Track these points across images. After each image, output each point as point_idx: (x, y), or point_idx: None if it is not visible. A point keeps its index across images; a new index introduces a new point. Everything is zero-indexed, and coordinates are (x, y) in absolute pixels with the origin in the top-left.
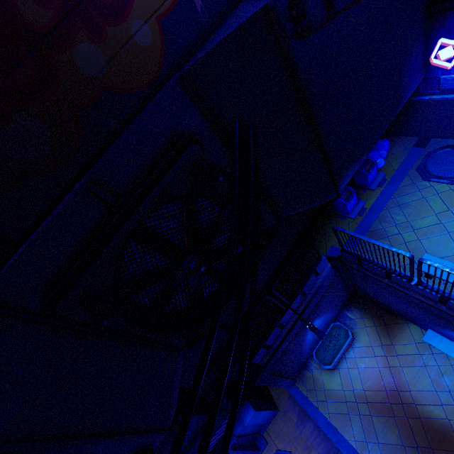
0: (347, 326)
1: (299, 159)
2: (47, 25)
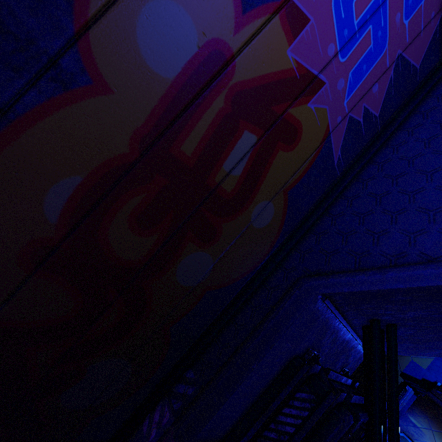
0: (411, 435)
1: (437, 342)
2: (148, 253)
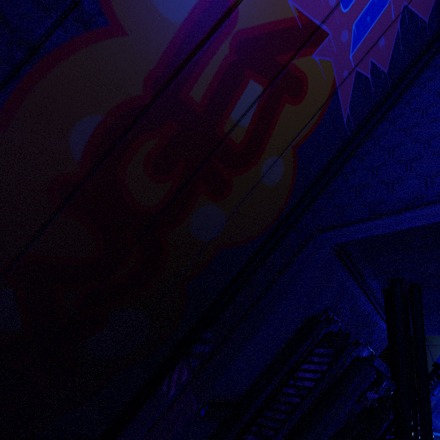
0: None
1: None
2: (163, 201)
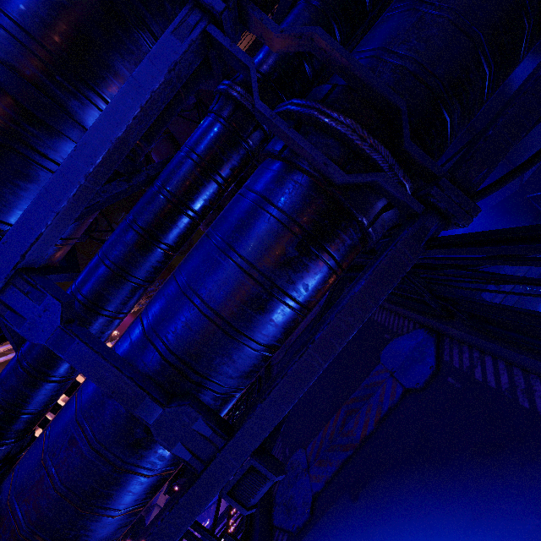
0: None
1: None
2: None
